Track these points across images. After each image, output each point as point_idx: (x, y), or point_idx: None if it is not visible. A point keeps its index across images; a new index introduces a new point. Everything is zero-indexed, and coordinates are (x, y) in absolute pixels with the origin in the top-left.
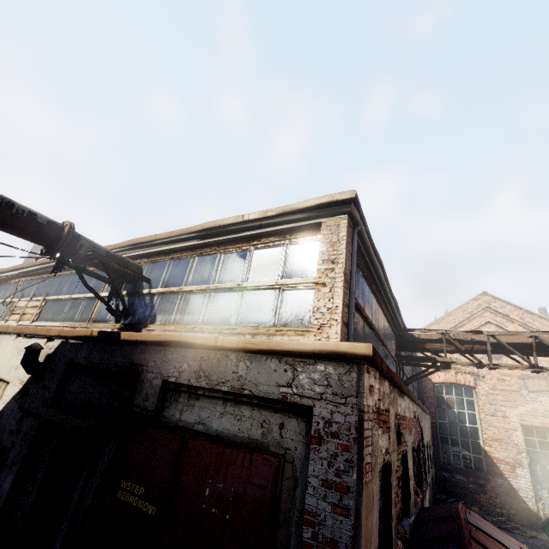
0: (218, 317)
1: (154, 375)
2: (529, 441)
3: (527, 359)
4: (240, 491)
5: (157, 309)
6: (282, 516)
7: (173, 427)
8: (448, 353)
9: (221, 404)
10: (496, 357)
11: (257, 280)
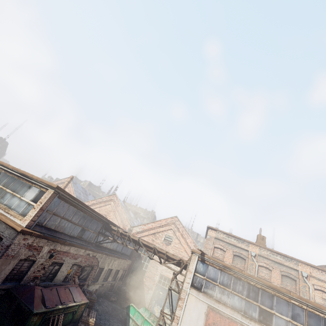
0: (9, 205)
1: None
2: (160, 281)
3: (134, 246)
4: None
5: None
6: None
7: None
8: (151, 237)
9: None
10: (167, 244)
11: (26, 198)
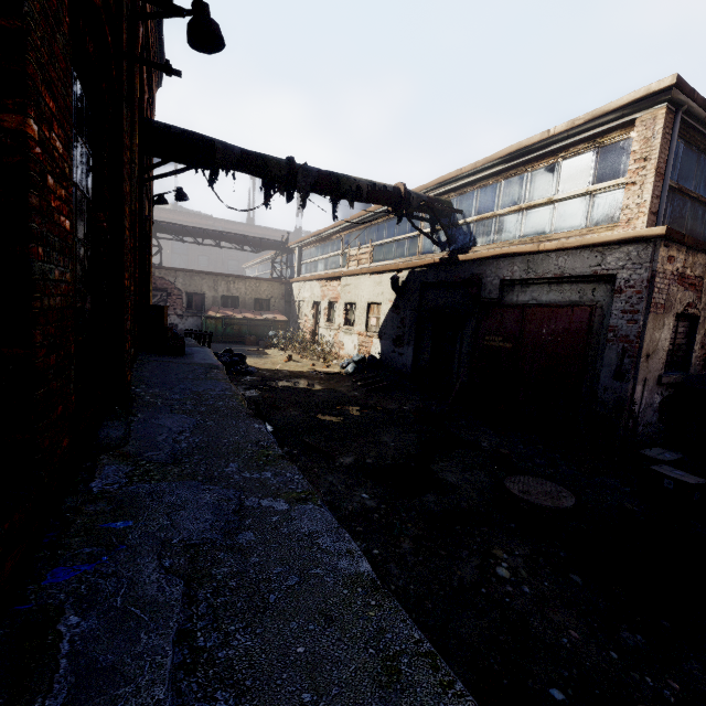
0: (533, 230)
1: (493, 278)
2: None
3: None
4: (566, 327)
5: (475, 234)
6: (594, 333)
7: (513, 305)
8: None
9: (547, 287)
10: None
11: (567, 191)
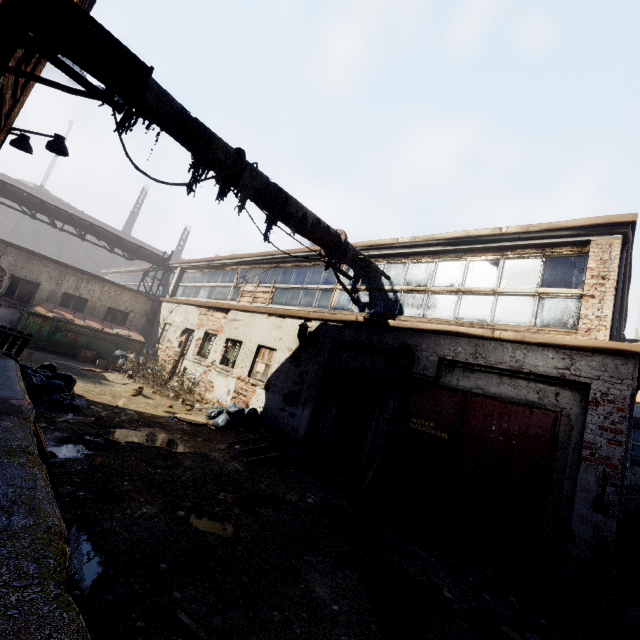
0: (472, 315)
1: (430, 353)
2: None
3: None
4: (523, 429)
5: (403, 303)
6: (560, 445)
7: (452, 389)
8: None
9: (497, 377)
10: None
11: (513, 287)
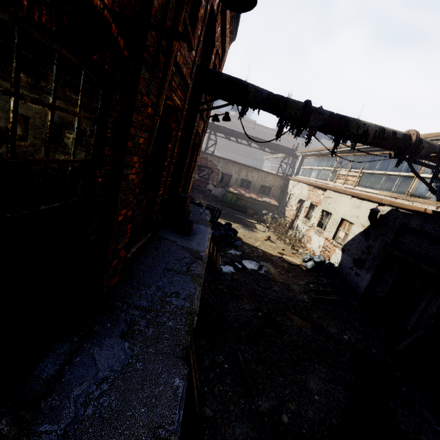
0: None
1: None
2: None
3: None
4: None
5: None
6: None
7: None
8: None
9: None
10: None
11: None
